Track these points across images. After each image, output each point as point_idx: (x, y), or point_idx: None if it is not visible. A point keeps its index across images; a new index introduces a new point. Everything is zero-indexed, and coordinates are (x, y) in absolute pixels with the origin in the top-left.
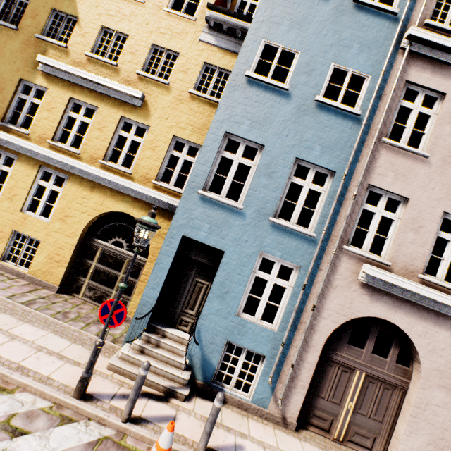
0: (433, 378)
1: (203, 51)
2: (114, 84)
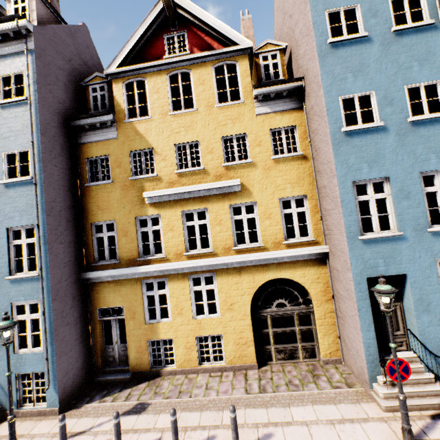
0: None
1: (263, 121)
2: (213, 184)
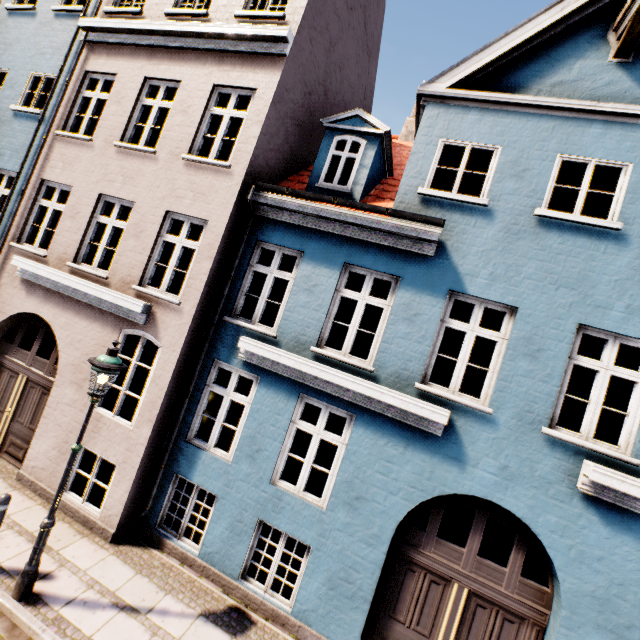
0: (68, 373)
1: None
2: None
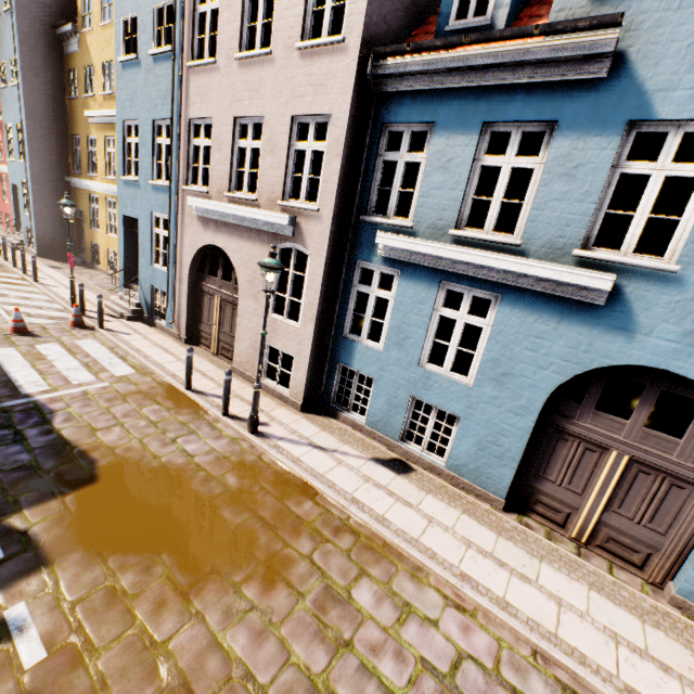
0: (246, 289)
1: None
2: (112, 112)
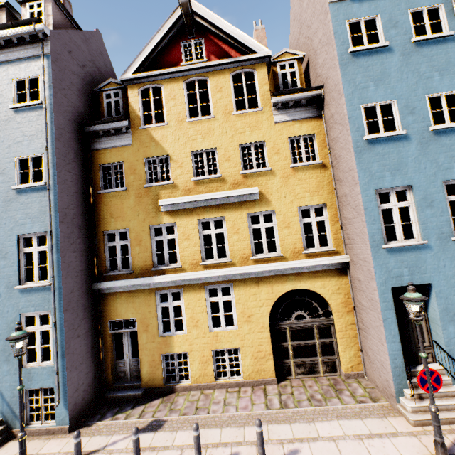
0: None
1: (282, 129)
2: (231, 192)
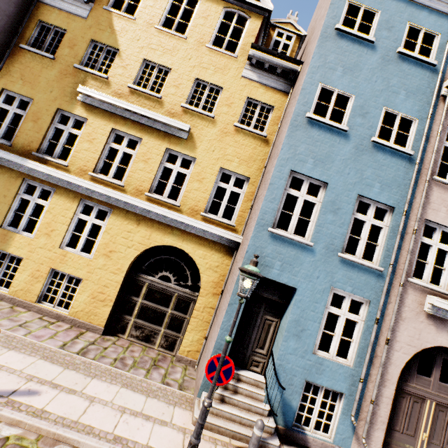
0: None
1: (245, 86)
2: (160, 116)
